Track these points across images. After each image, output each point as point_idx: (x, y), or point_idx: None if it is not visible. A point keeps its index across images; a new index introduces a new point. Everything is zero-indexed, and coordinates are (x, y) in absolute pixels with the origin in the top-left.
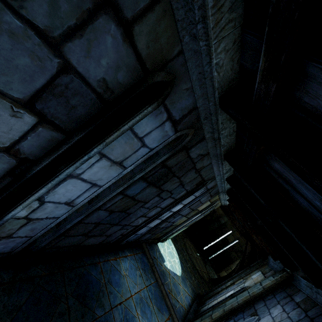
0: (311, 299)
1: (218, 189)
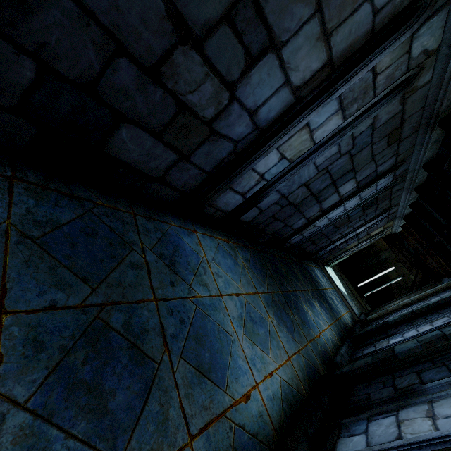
0: None
1: (396, 214)
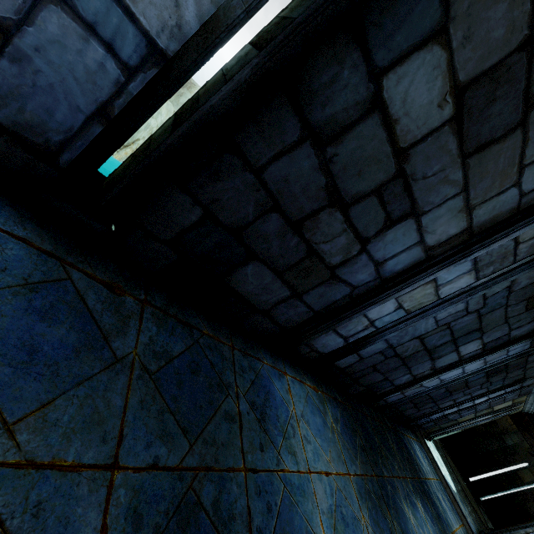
0: None
1: (531, 388)
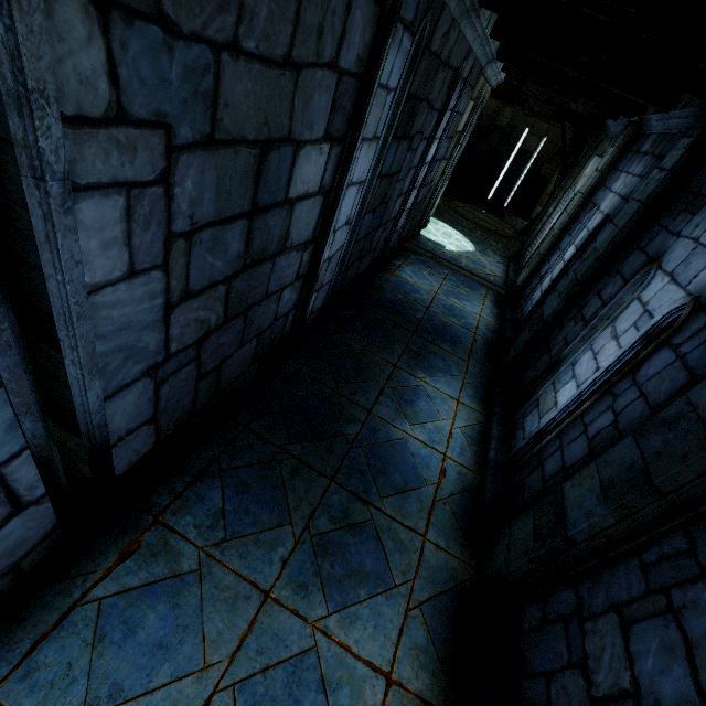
0: (662, 134)
1: (479, 65)
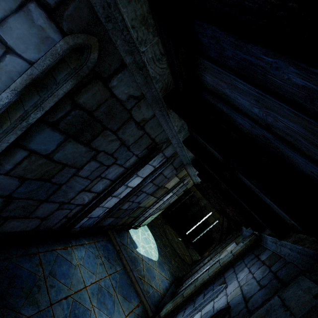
0: (276, 254)
1: (181, 160)
